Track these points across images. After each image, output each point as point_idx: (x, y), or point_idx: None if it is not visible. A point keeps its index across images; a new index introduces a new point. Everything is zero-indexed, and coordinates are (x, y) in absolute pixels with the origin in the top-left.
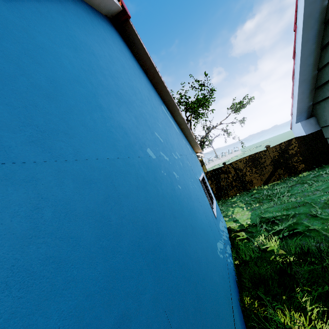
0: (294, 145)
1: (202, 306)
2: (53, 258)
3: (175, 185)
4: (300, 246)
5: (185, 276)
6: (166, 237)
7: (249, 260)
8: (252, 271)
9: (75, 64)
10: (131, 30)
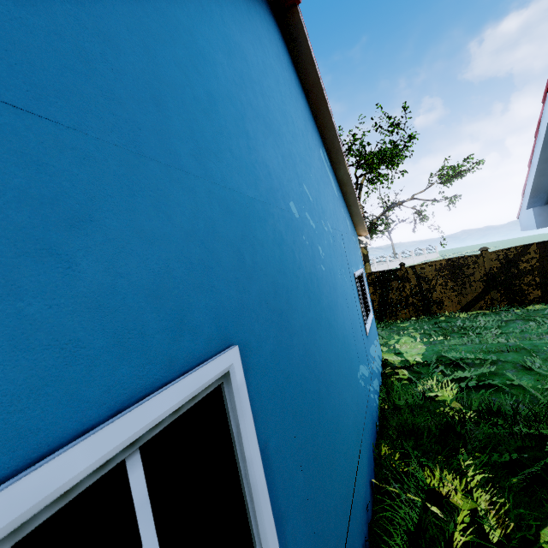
0: (533, 255)
1: (322, 405)
2: (203, 261)
3: (317, 263)
4: (488, 402)
5: (309, 363)
6: (295, 311)
7: (404, 406)
8: (403, 417)
9: (228, 75)
10: (297, 22)
